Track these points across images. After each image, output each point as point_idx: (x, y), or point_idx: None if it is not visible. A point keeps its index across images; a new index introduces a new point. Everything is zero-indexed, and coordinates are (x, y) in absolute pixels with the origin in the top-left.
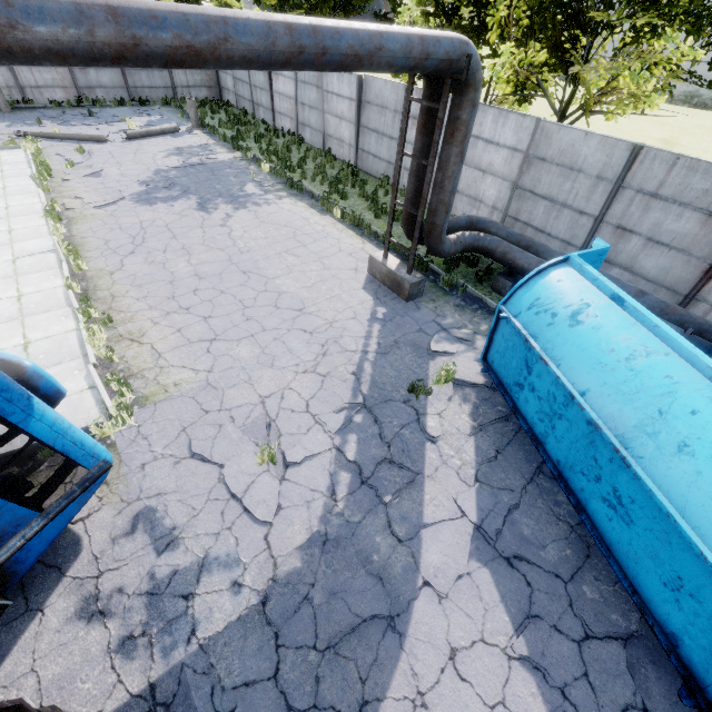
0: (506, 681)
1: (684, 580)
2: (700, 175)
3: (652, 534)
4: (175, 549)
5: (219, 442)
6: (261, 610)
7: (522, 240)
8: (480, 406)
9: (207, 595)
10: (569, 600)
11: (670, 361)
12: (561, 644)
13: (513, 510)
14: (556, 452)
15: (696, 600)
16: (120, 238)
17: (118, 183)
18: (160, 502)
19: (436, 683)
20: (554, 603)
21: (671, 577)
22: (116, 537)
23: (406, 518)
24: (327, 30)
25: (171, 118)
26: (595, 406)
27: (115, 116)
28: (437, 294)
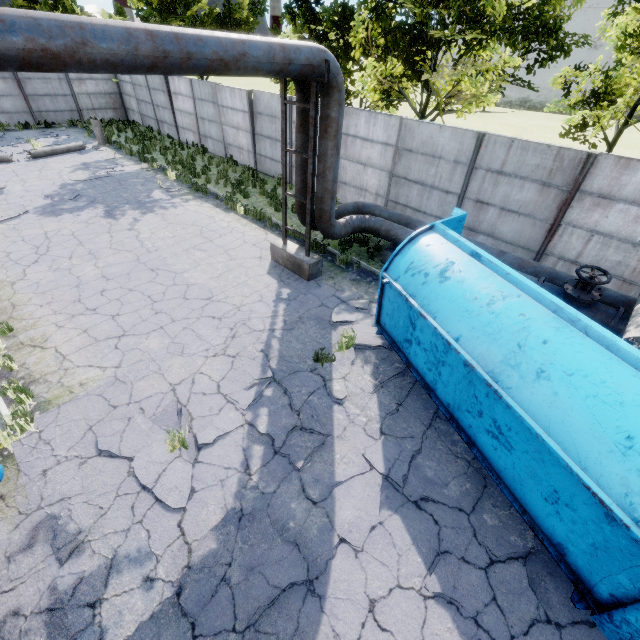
0: (424, 622)
1: (559, 492)
2: (531, 153)
3: (529, 456)
4: (80, 554)
5: (128, 435)
6: (176, 602)
7: (402, 219)
8: (379, 366)
9: (116, 598)
10: (472, 530)
11: (522, 301)
12: (470, 574)
13: (416, 455)
14: (445, 396)
15: (572, 508)
16: (23, 249)
17: (22, 198)
18: (64, 507)
19: (358, 639)
20: (460, 536)
21: (549, 492)
22: (12, 555)
23: (319, 480)
24: (190, 37)
25: (78, 137)
26: (468, 349)
27: (19, 138)
28: (335, 272)
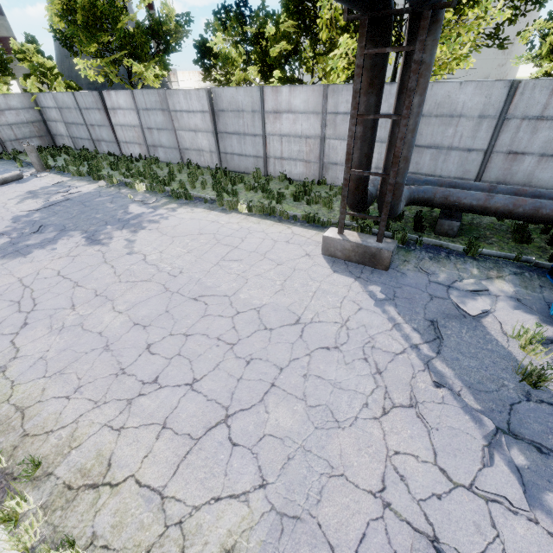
0: None
1: None
2: None
3: None
4: None
5: None
6: None
7: (443, 183)
8: None
9: None
10: None
11: None
12: None
13: None
14: None
15: None
16: None
17: None
18: None
19: None
20: None
21: None
22: None
23: None
24: None
25: (9, 168)
26: None
27: None
28: (401, 253)
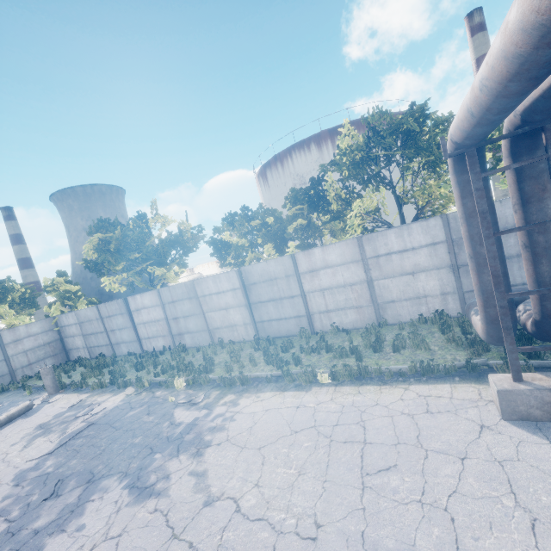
0: None
1: None
2: None
3: None
4: None
5: None
6: None
7: None
8: None
9: None
10: None
11: None
12: None
13: None
14: None
15: None
16: None
17: None
18: None
19: None
20: None
21: None
22: None
23: None
24: None
25: (15, 400)
26: None
27: None
28: None
